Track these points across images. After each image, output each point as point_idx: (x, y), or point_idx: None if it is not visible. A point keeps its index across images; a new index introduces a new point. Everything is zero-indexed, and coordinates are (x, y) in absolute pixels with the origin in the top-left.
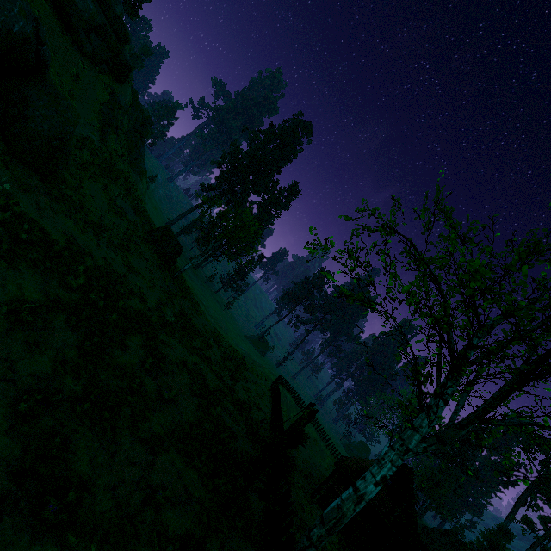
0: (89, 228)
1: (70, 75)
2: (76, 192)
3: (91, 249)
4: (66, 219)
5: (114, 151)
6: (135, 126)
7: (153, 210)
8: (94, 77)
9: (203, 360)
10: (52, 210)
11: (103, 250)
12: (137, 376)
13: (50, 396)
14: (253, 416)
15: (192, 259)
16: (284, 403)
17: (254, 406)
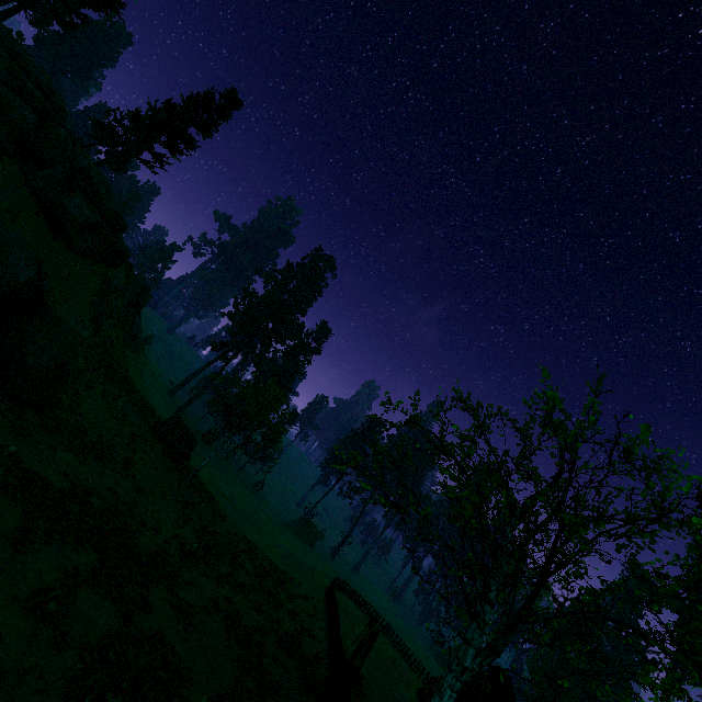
0: (90, 454)
1: (60, 276)
2: (72, 412)
3: (95, 482)
4: (66, 454)
5: (107, 338)
6: (130, 299)
7: (152, 380)
8: (86, 270)
9: (236, 589)
10: (51, 449)
11: (108, 478)
12: (166, 643)
13: (81, 698)
14: (305, 652)
15: (206, 435)
16: (345, 616)
17: (305, 636)
